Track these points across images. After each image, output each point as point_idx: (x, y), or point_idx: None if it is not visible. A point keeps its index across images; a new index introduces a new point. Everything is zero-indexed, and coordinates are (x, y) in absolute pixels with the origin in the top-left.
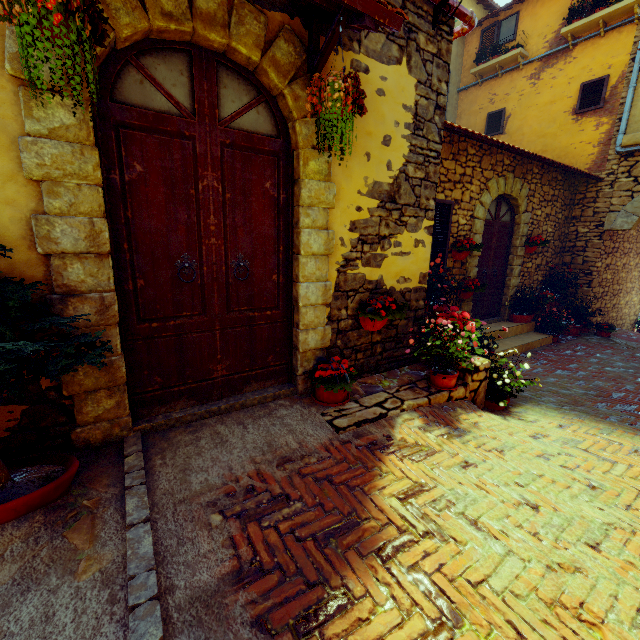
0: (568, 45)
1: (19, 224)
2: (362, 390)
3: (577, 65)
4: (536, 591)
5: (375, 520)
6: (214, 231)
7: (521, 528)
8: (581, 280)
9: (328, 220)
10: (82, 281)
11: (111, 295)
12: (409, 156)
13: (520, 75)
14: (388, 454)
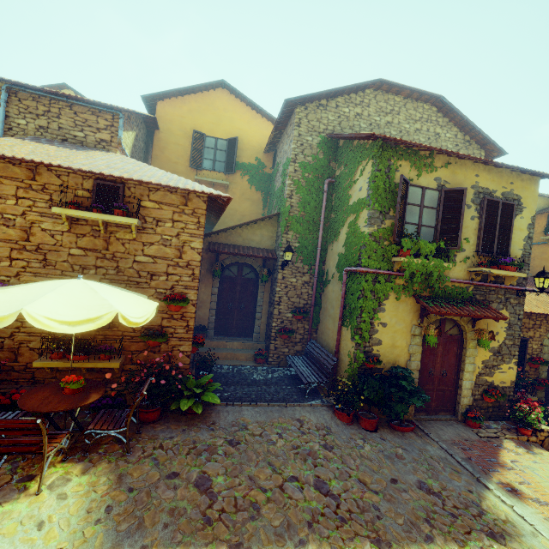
0: None
1: (404, 362)
2: (484, 426)
3: None
4: None
5: (502, 462)
6: (438, 362)
7: None
8: None
9: (474, 361)
10: (413, 376)
11: (417, 380)
12: (506, 337)
13: None
14: (502, 449)
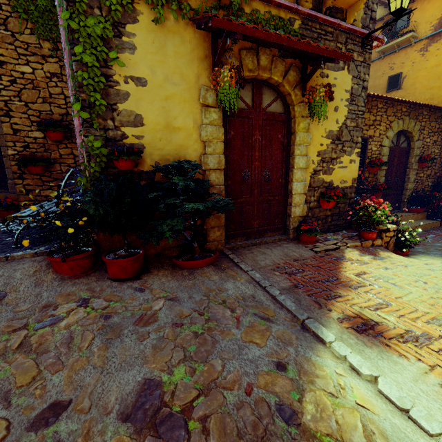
0: None
1: (197, 158)
2: (322, 239)
3: None
4: (425, 302)
5: (345, 279)
6: (257, 159)
7: (417, 287)
8: None
9: (307, 151)
10: (214, 180)
11: (223, 186)
12: (347, 115)
13: (412, 49)
14: (344, 262)
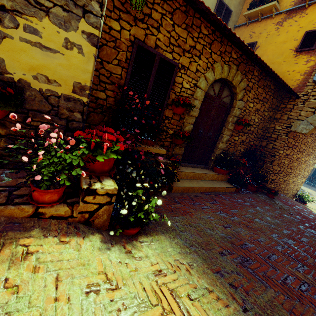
0: (305, 4)
1: None
2: None
3: (307, 19)
4: None
5: None
6: None
7: None
8: (268, 159)
9: None
10: None
11: None
12: None
13: (271, 21)
14: None
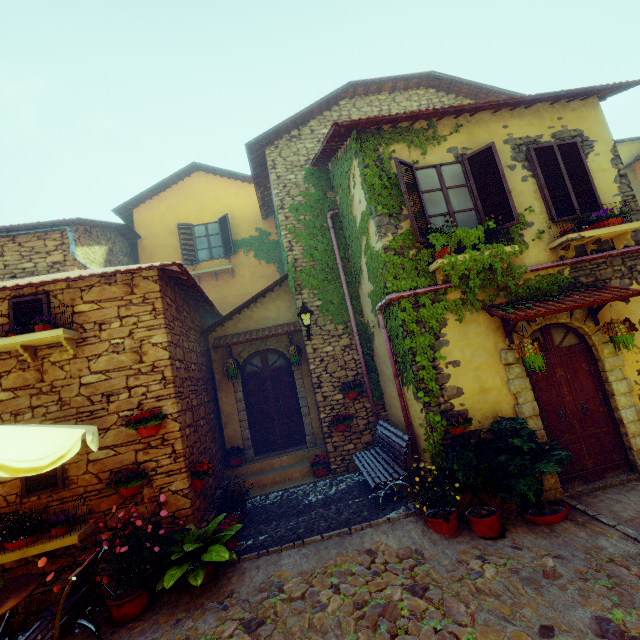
0: None
1: (511, 409)
2: None
3: None
4: None
5: None
6: (567, 394)
7: None
8: None
9: (623, 374)
10: (533, 427)
11: (543, 431)
12: None
13: None
14: None
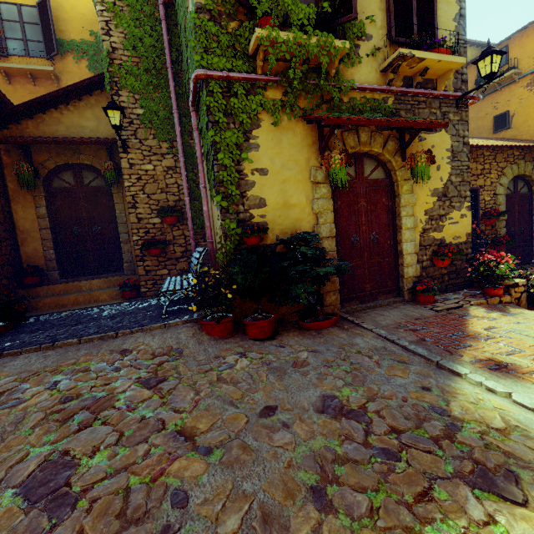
0: None
1: (310, 229)
2: (441, 299)
3: None
4: None
5: (473, 333)
6: (364, 223)
7: None
8: None
9: (413, 211)
10: (327, 248)
11: (335, 252)
12: (451, 172)
13: (517, 86)
14: (469, 318)
